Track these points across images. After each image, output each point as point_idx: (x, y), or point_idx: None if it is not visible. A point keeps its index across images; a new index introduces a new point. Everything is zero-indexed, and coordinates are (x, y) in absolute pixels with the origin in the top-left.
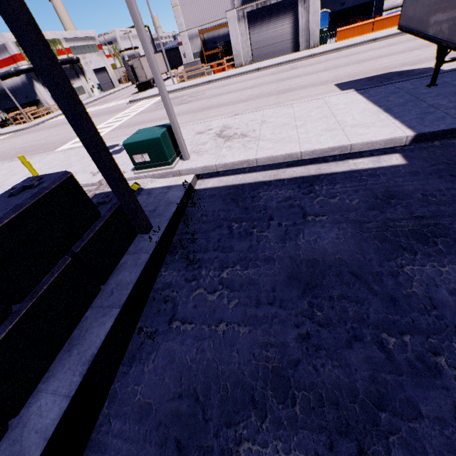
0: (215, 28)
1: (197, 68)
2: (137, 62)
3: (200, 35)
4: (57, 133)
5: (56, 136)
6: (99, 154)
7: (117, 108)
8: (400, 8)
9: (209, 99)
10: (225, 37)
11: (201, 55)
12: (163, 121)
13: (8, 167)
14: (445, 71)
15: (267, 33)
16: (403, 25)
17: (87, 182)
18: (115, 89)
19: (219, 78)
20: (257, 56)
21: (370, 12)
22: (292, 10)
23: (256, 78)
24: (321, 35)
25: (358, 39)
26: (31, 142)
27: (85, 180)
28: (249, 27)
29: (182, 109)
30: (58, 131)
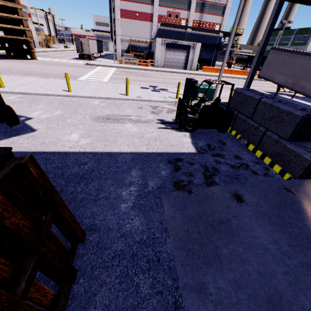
0: (140, 42)
1: (132, 59)
2: (86, 40)
3: (128, 41)
4: (43, 68)
5: (49, 70)
6: (249, 87)
7: (80, 65)
8: (219, 66)
9: (164, 79)
10: (143, 48)
11: (126, 52)
12: (150, 83)
13: (56, 81)
14: (272, 94)
15: (173, 56)
16: (261, 76)
17: (168, 100)
18: (39, 49)
19: (151, 69)
20: (166, 65)
21: (210, 64)
22: (187, 50)
23: (178, 76)
24: (196, 66)
25: (213, 74)
26: (22, 68)
27: (164, 99)
28: (165, 50)
29: (152, 79)
30: (41, 67)
